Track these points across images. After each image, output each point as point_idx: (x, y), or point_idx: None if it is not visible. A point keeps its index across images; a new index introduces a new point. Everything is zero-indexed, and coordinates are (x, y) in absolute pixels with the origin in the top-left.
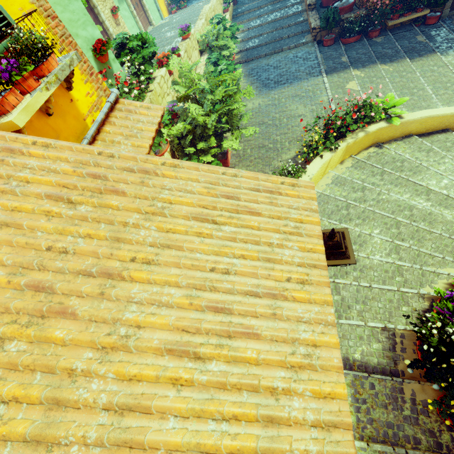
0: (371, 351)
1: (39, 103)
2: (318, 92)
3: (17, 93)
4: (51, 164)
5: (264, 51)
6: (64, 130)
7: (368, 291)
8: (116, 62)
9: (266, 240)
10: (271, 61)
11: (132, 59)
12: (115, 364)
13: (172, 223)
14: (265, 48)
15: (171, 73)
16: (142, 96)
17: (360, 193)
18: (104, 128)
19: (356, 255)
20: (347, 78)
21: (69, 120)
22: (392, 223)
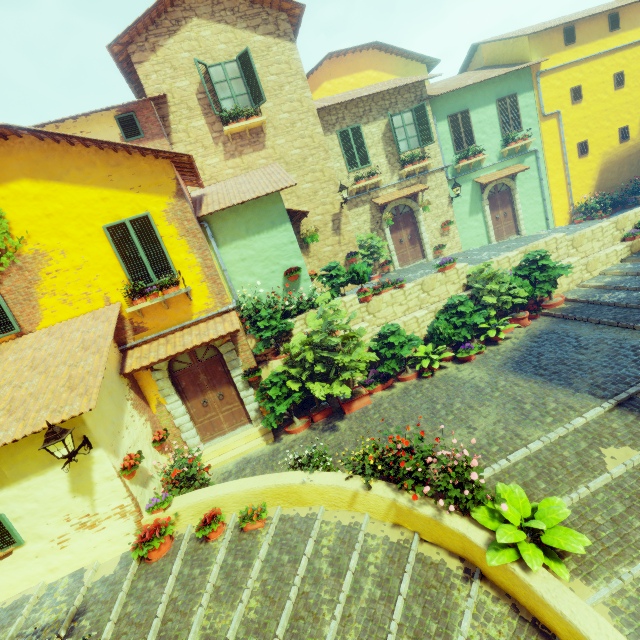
0: (82, 635)
1: (144, 306)
2: (549, 420)
3: (143, 300)
4: (100, 331)
5: (604, 315)
6: (173, 317)
7: (151, 616)
8: (308, 282)
9: (53, 403)
10: (591, 334)
11: (323, 282)
12: (12, 389)
13: (68, 372)
14: (614, 312)
15: (367, 300)
16: (294, 311)
17: (329, 571)
18: (202, 323)
19: (206, 589)
20: (636, 437)
21: (180, 313)
22: (267, 634)
